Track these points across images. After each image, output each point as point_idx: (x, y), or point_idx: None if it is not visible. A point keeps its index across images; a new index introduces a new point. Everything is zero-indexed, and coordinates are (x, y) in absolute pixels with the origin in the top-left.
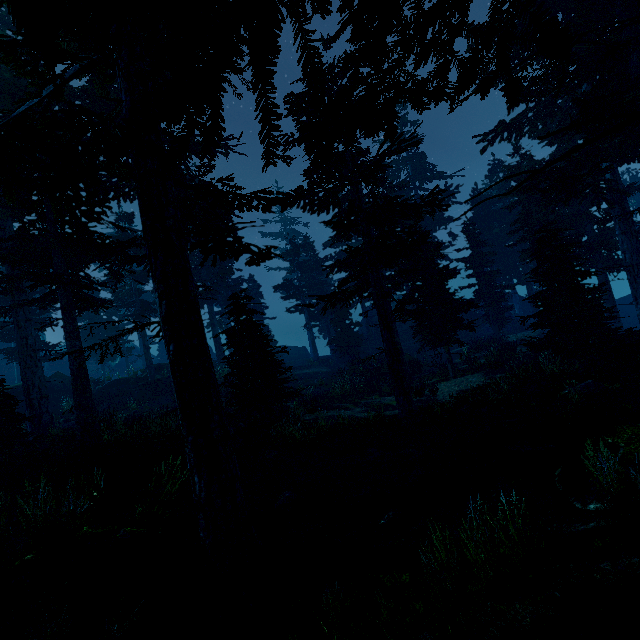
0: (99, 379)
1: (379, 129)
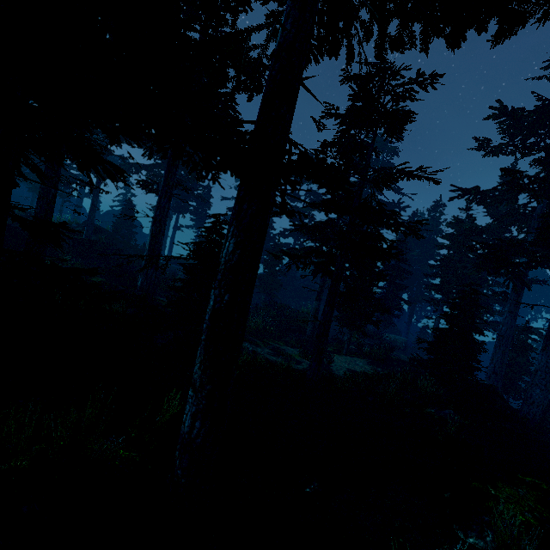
0: (31, 212)
1: None
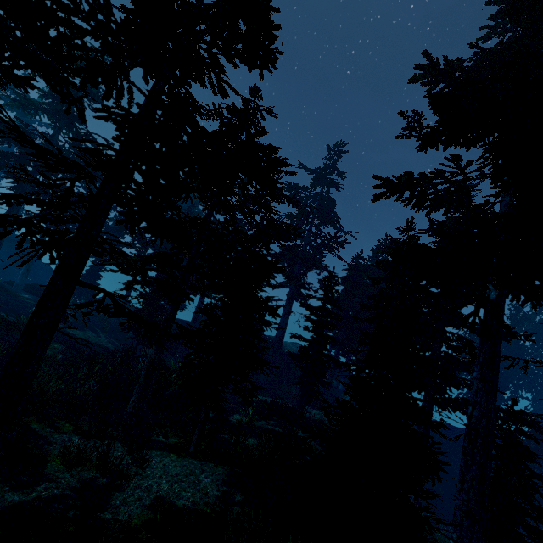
0: None
1: None
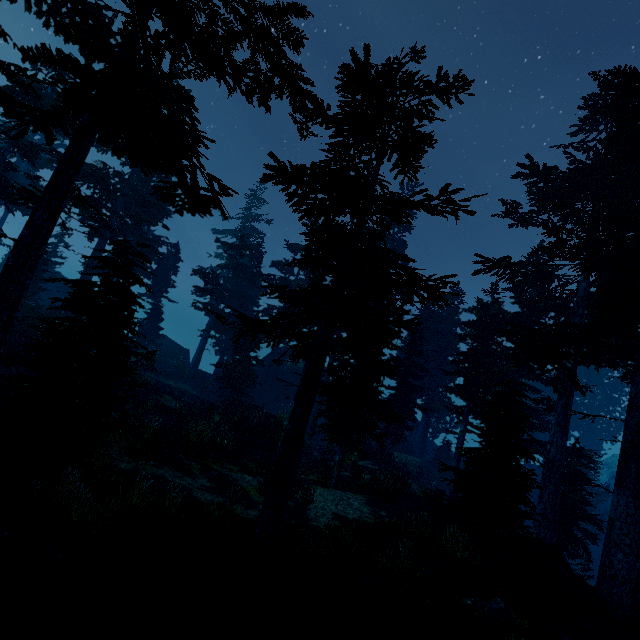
0: None
1: None
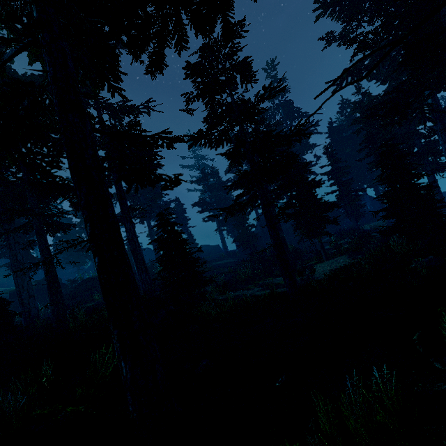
0: (74, 279)
1: (214, 28)
